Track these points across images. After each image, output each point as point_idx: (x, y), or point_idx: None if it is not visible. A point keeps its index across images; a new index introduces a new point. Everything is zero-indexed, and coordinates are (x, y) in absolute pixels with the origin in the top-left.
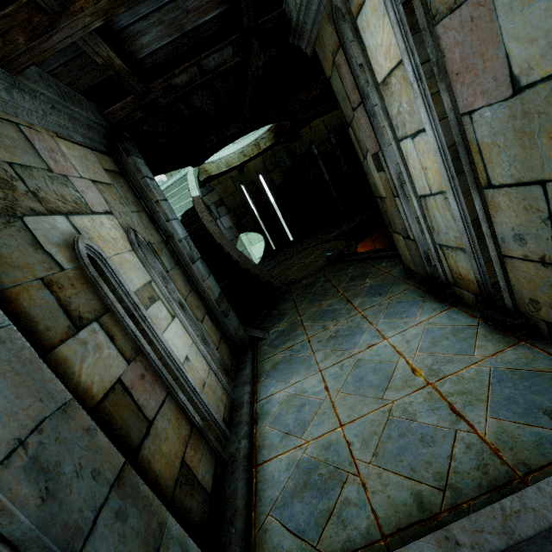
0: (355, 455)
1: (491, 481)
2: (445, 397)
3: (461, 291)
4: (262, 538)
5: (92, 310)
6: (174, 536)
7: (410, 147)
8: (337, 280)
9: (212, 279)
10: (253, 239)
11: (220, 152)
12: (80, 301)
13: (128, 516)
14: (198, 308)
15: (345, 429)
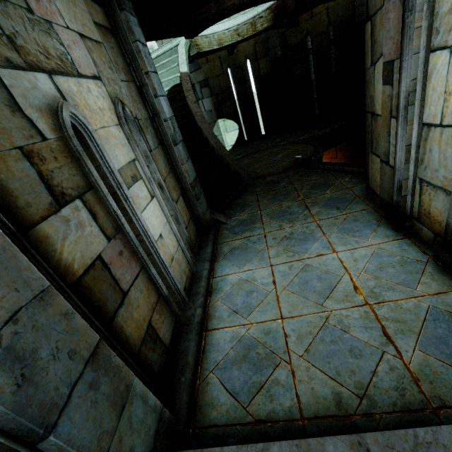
0: (290, 347)
1: (405, 403)
2: (380, 320)
3: (422, 226)
4: (204, 388)
5: (76, 186)
6: (138, 393)
7: (443, 61)
8: (300, 185)
9: (190, 163)
10: (229, 126)
11: (214, 25)
12: (63, 176)
13: (100, 384)
14: (175, 189)
15: (285, 322)
